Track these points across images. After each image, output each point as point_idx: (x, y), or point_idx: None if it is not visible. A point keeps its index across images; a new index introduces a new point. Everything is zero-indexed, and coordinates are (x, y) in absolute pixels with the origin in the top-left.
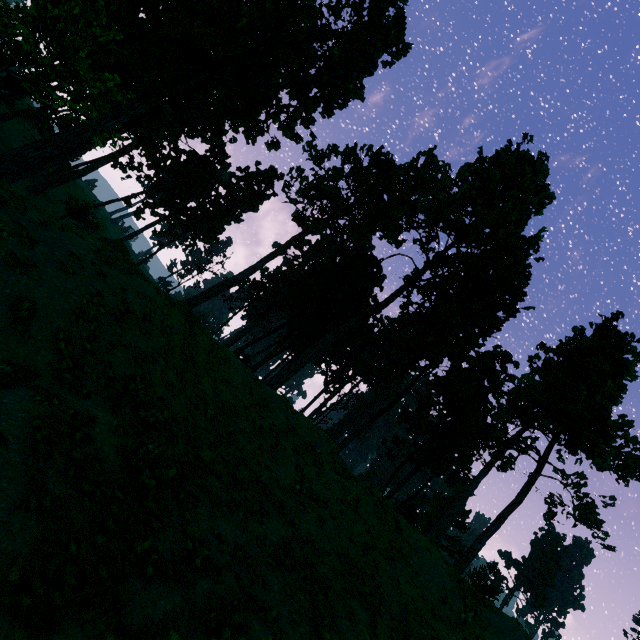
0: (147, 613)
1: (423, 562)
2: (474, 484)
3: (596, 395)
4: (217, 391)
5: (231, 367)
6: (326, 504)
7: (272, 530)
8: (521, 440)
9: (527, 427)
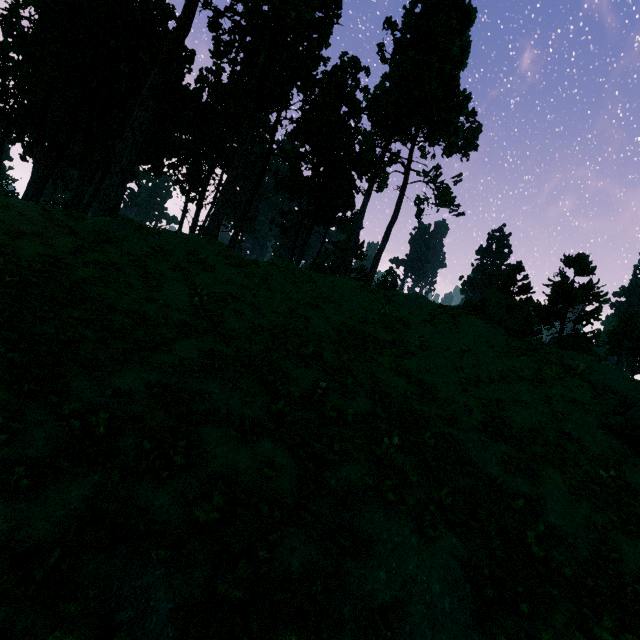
0: (57, 517)
1: (342, 294)
2: (362, 214)
3: (446, 66)
4: (5, 250)
5: (9, 212)
6: (236, 298)
7: (187, 350)
8: (390, 152)
9: (392, 135)
